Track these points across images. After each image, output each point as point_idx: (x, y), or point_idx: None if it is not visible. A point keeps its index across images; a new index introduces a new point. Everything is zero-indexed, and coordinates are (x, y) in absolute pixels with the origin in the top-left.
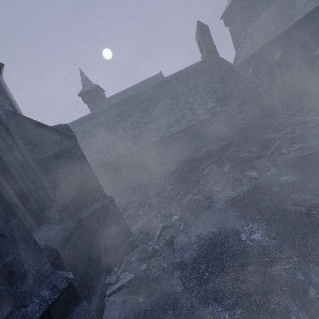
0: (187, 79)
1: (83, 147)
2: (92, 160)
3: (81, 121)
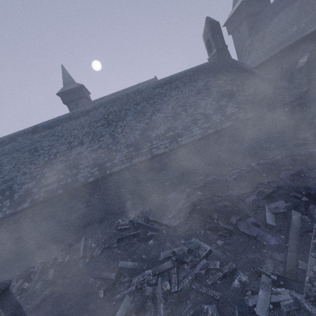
0: (195, 80)
1: (52, 157)
2: (62, 178)
3: (54, 122)
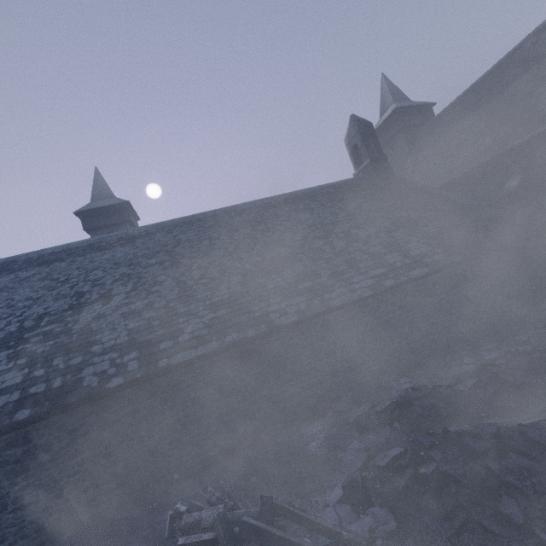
0: (339, 200)
1: (28, 325)
2: (38, 377)
3: (55, 254)
